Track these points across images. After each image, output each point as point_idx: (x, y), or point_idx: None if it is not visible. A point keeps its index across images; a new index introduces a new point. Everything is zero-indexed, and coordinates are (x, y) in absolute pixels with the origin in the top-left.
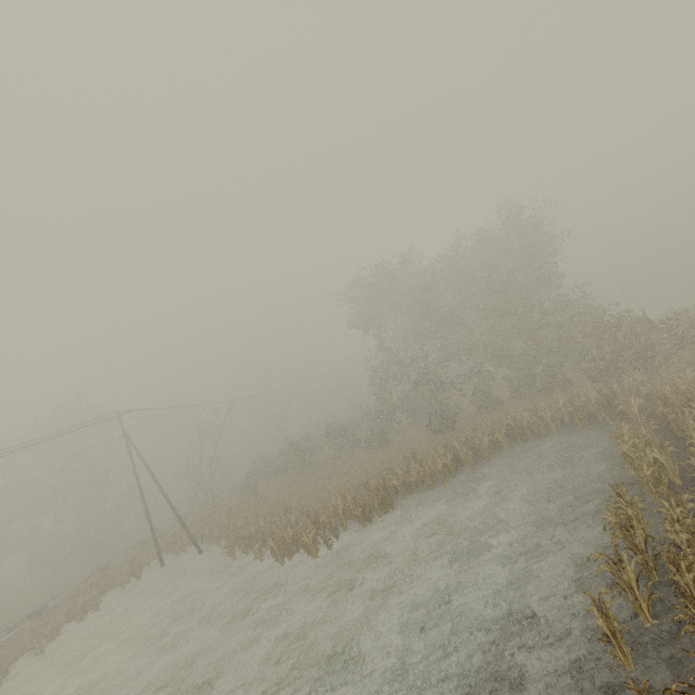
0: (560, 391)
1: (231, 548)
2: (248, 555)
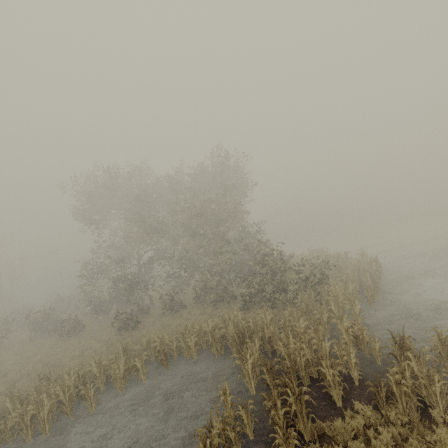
0: (226, 304)
1: None
2: None
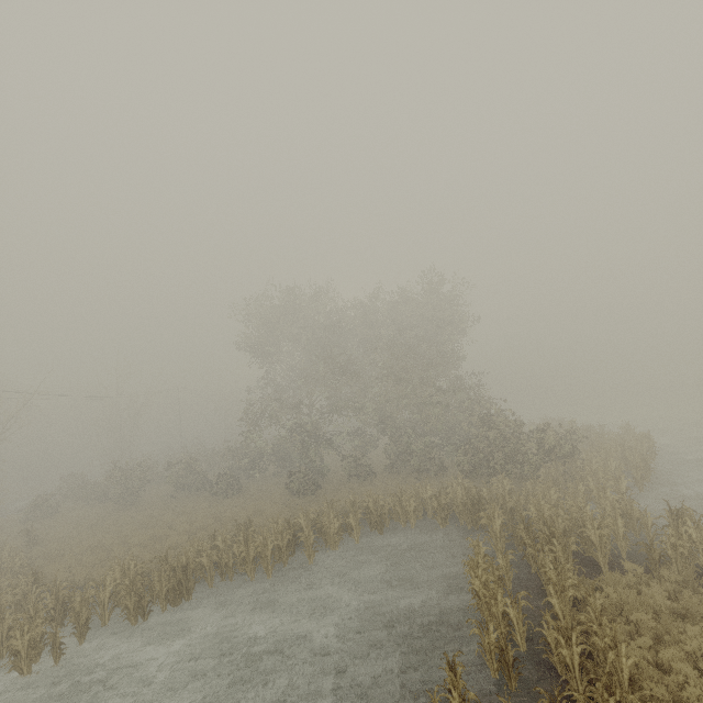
0: (434, 476)
1: None
2: None
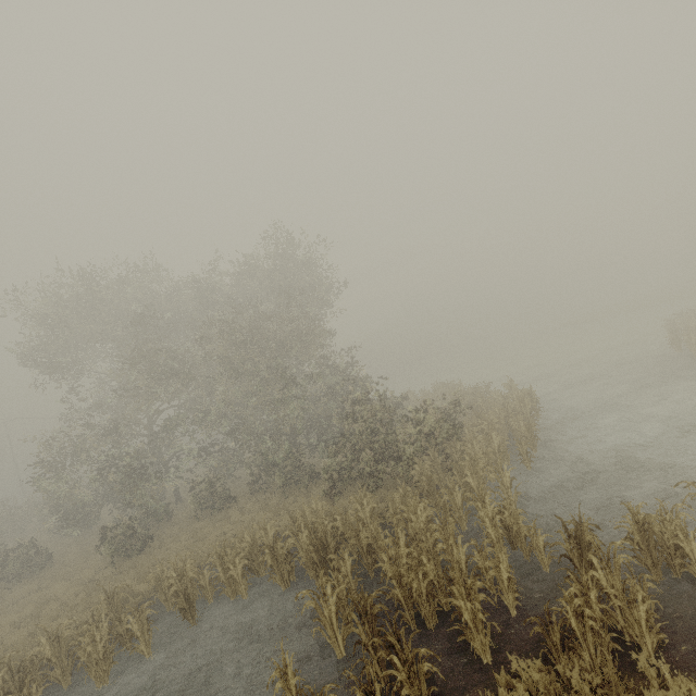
0: (303, 489)
1: None
2: None
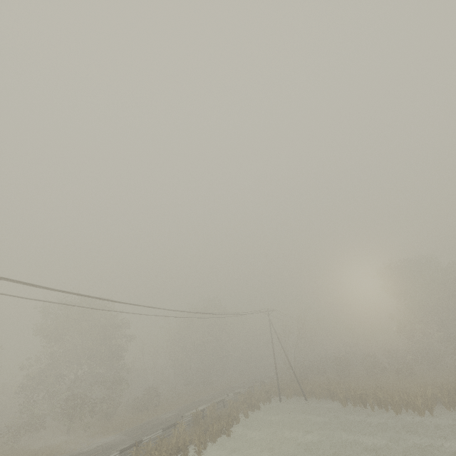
0: None
1: (343, 400)
2: (354, 407)
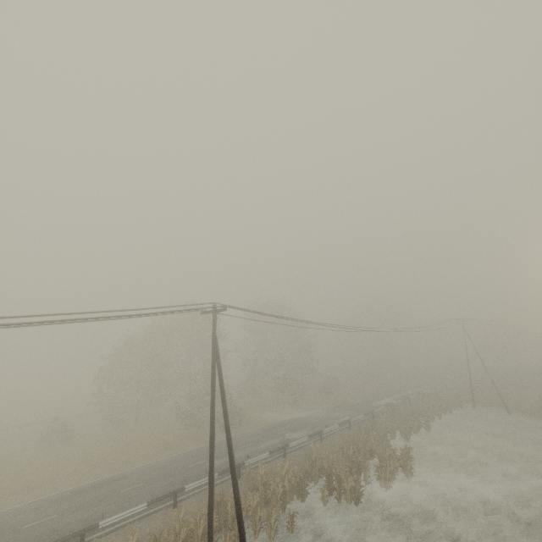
0: None
1: None
2: None
